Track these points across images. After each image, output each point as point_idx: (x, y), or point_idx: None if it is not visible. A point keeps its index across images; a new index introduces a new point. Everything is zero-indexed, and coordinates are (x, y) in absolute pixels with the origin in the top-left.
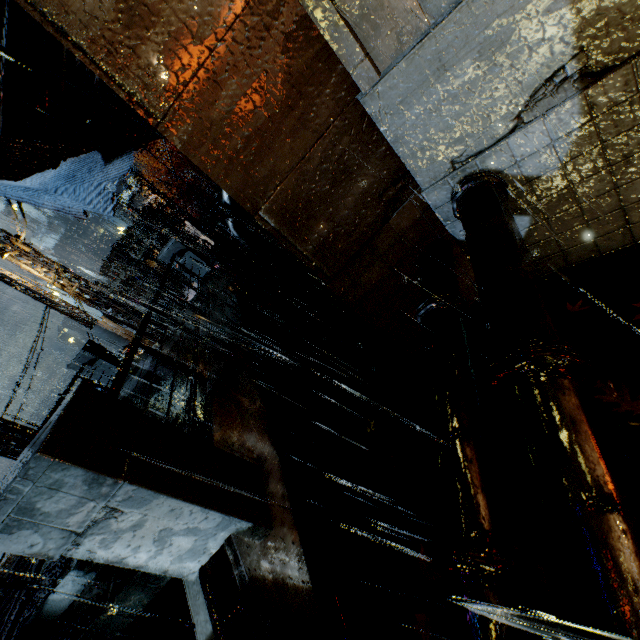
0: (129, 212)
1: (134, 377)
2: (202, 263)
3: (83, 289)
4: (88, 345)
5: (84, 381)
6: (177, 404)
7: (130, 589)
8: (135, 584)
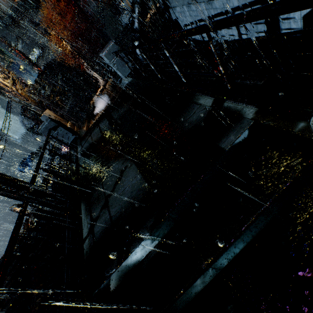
0: (35, 68)
1: (93, 133)
2: (129, 63)
3: (31, 91)
4: (51, 117)
5: None
6: (195, 114)
7: (233, 245)
8: (237, 241)
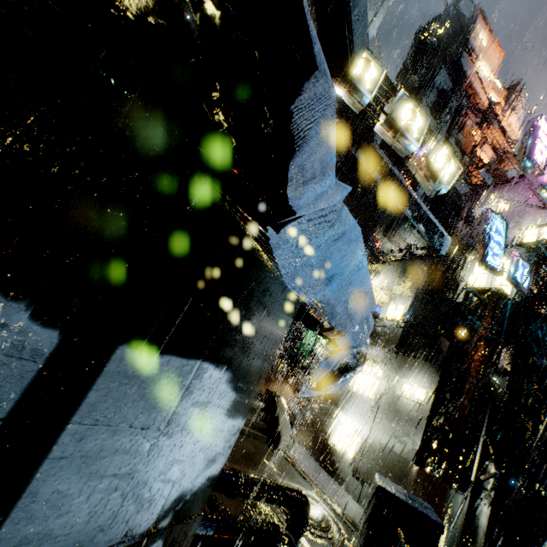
0: None
1: None
2: None
3: None
4: None
5: (378, 484)
6: None
7: None
8: None
